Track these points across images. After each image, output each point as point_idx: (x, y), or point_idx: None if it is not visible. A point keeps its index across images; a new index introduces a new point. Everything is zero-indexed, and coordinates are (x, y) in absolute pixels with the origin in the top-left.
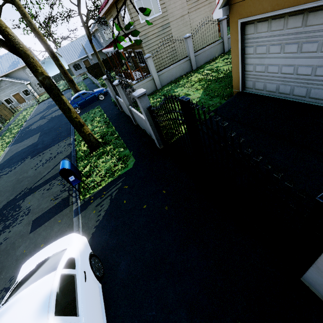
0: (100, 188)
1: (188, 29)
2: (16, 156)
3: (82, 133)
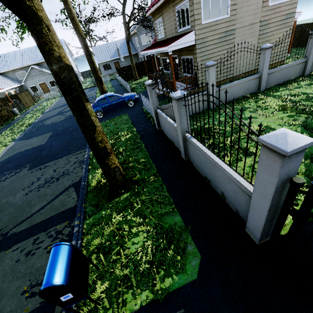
0: None
1: (254, 41)
2: (15, 159)
3: (104, 165)
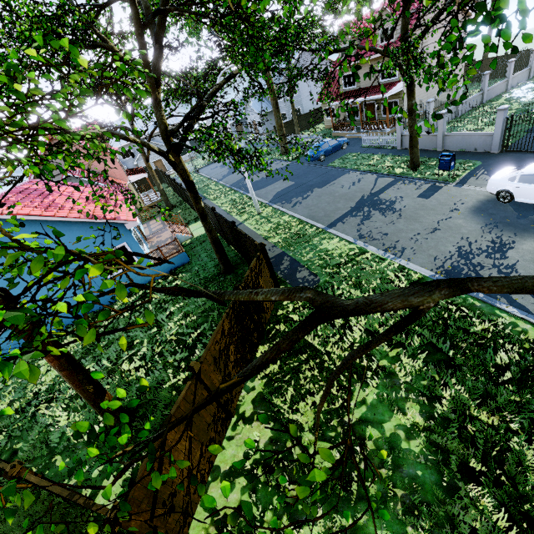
0: (464, 175)
1: None
2: (288, 192)
3: (416, 149)
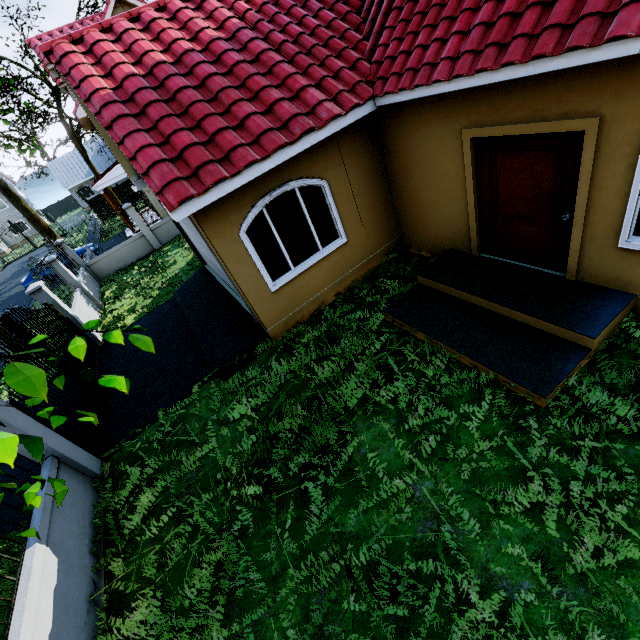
0: None
1: None
2: None
3: None
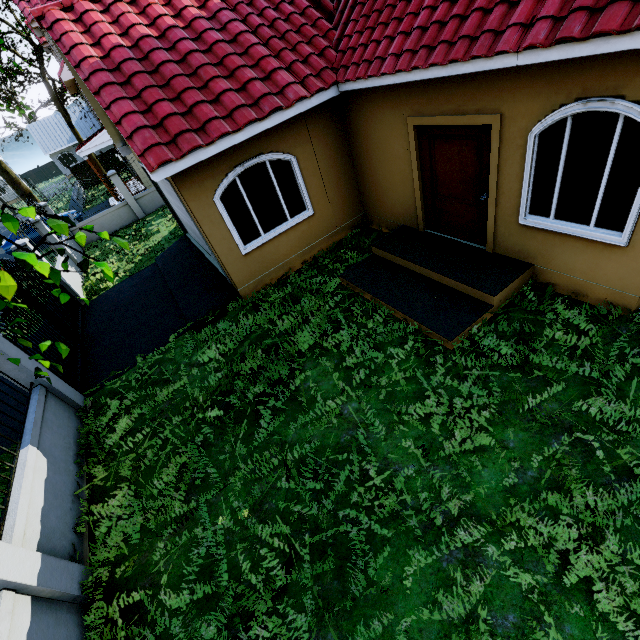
0: None
1: None
2: None
3: None
